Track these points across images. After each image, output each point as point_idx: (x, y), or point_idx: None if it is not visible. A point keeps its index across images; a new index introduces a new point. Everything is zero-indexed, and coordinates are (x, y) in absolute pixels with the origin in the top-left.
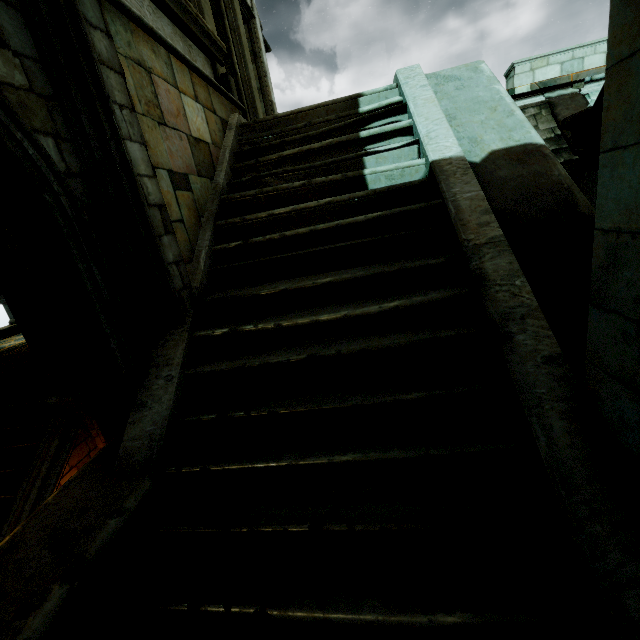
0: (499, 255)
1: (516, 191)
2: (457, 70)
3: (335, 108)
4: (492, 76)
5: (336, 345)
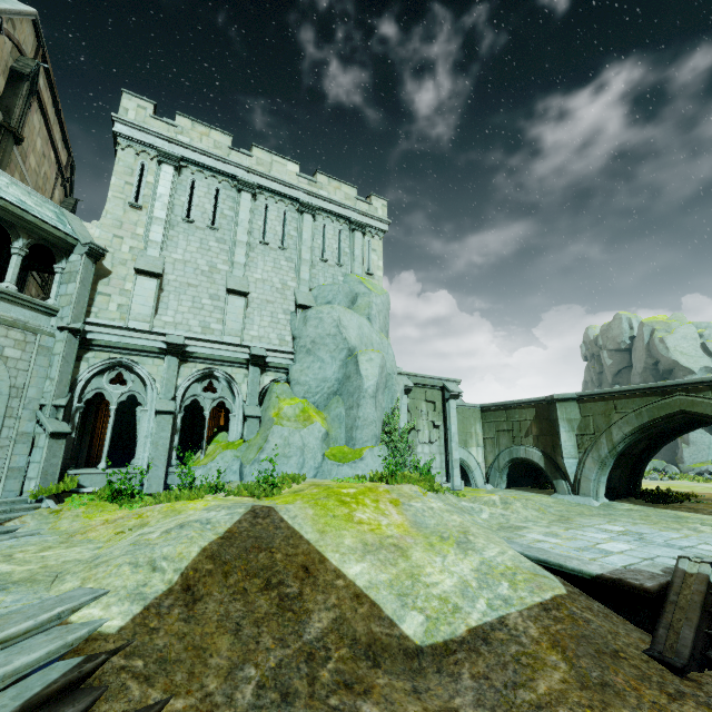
0: None
1: None
2: None
3: None
4: None
5: None
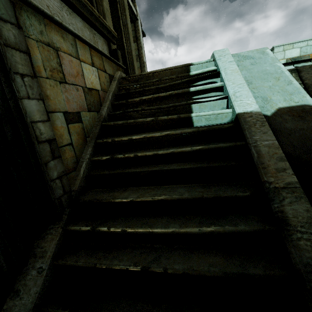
0: (296, 201)
1: (300, 141)
2: (251, 52)
3: (176, 71)
4: (274, 57)
5: (164, 259)
